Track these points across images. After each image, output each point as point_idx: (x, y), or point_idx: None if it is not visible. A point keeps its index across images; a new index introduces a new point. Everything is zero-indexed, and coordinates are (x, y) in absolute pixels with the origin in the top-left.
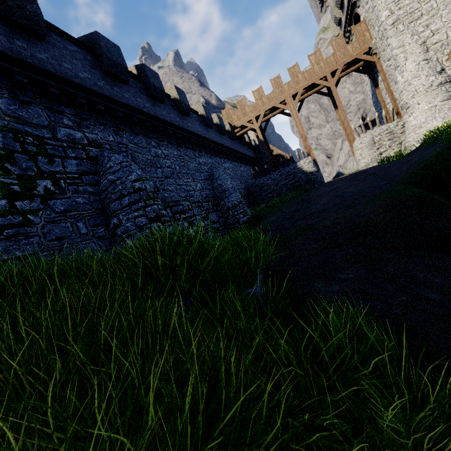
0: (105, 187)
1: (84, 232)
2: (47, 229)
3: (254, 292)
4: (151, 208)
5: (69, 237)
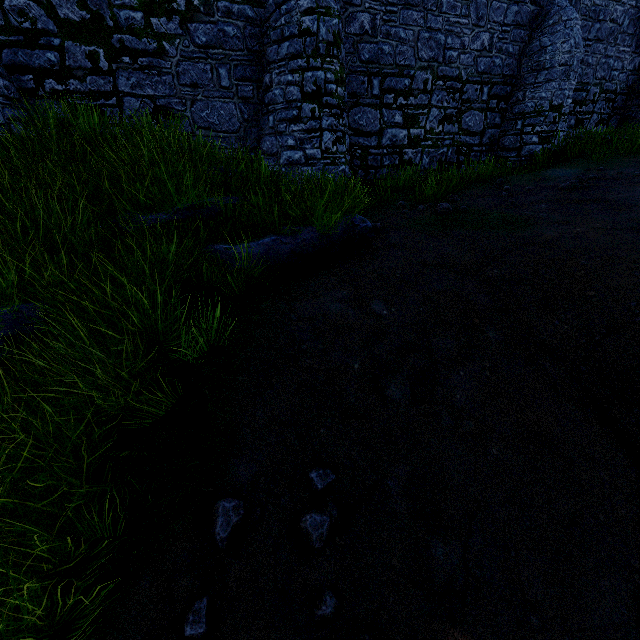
0: (268, 12)
1: (226, 85)
2: (182, 68)
3: (232, 250)
4: (312, 74)
5: (206, 86)
